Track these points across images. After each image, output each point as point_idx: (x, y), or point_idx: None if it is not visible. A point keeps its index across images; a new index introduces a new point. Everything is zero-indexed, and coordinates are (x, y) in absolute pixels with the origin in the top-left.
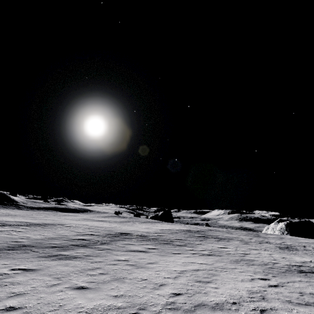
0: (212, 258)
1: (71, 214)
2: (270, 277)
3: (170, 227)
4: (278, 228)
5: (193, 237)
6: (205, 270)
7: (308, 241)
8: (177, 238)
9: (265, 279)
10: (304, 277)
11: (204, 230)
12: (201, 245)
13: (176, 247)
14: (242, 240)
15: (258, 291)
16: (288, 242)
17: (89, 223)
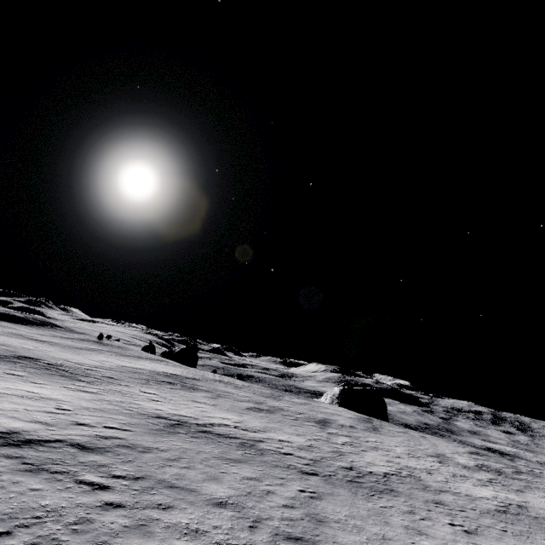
0: (77, 393)
1: (5, 324)
2: (82, 410)
3: (153, 367)
4: (331, 394)
5: (144, 380)
6: (11, 394)
7: (333, 412)
8: (111, 376)
9: (63, 410)
10: (134, 418)
11: (207, 379)
12: (124, 386)
13: (65, 380)
14: (222, 395)
15: (8, 410)
16: (297, 407)
17: (2, 339)
